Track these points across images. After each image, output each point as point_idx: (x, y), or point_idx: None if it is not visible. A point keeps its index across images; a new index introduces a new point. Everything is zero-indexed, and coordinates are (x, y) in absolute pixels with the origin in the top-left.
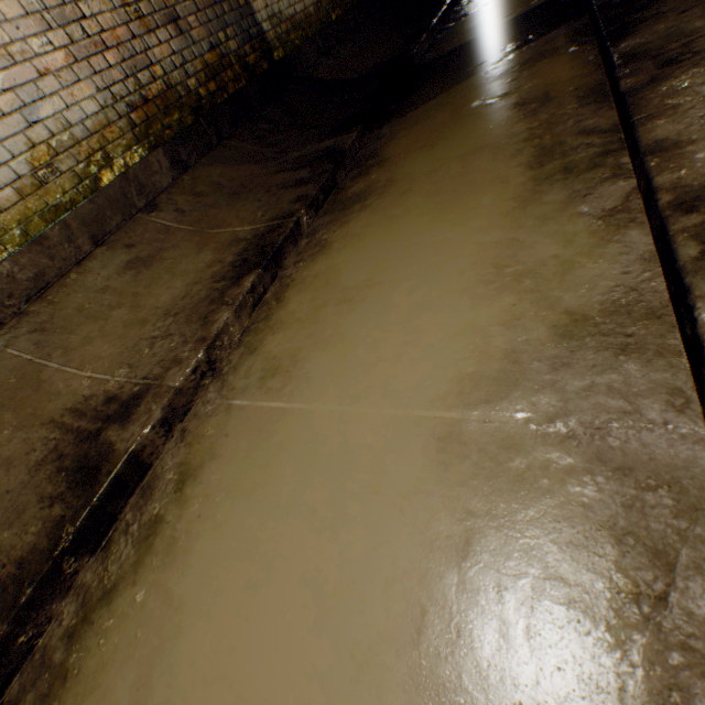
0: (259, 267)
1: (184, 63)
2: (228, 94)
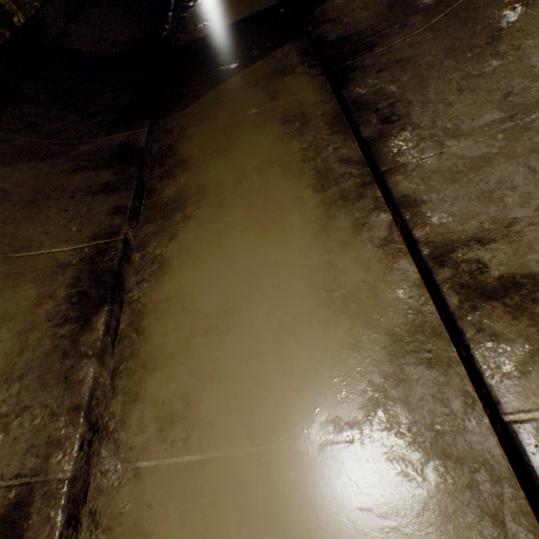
0: (106, 302)
1: None
2: None
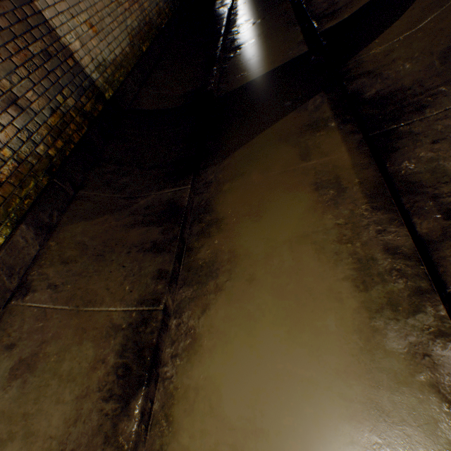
0: (143, 385)
1: (30, 134)
2: (74, 143)
